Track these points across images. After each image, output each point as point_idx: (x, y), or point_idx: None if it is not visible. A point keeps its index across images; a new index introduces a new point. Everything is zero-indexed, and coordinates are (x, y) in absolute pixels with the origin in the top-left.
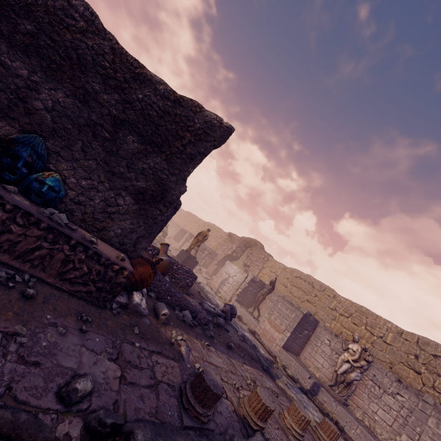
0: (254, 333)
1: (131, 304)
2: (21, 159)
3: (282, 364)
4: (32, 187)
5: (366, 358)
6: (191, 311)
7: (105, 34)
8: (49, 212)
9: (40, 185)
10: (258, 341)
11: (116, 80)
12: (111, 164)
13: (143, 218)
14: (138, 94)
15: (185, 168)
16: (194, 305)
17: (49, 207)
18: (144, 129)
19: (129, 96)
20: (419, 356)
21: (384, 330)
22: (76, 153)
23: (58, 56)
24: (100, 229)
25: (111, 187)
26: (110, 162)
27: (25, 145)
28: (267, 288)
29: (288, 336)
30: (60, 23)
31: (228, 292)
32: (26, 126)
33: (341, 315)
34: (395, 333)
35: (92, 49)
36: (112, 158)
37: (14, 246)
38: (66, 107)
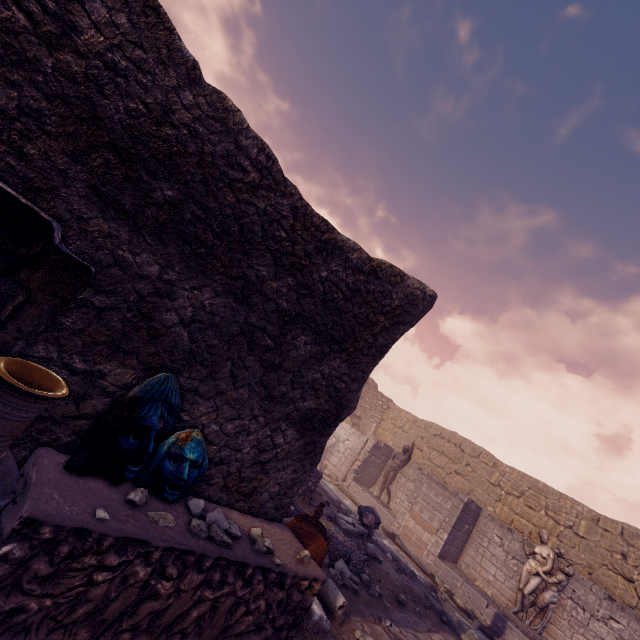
0: (394, 537)
1: (310, 623)
2: (150, 432)
3: (445, 589)
4: (165, 472)
5: (566, 570)
6: (342, 554)
7: (284, 187)
8: (205, 524)
9: (176, 464)
10: (402, 550)
11: (292, 255)
12: (269, 384)
13: (310, 458)
14: (322, 271)
15: (372, 367)
16: (343, 541)
17: (187, 496)
18: (322, 322)
19: (309, 276)
20: (628, 555)
21: (574, 516)
22: (221, 382)
23: (210, 233)
24: (249, 493)
25: (267, 421)
26: (269, 381)
27: (154, 399)
28: (400, 459)
29: (445, 539)
30: (219, 179)
31: (340, 466)
32: (149, 359)
33: (508, 494)
34: (589, 521)
35: (264, 214)
36: (272, 374)
37: (156, 616)
38: (213, 311)
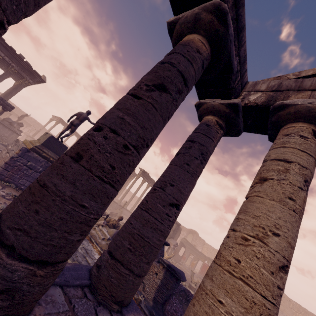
0: None
1: None
2: None
3: None
4: None
5: None
6: None
7: None
8: None
9: None
10: None
11: None
12: None
13: None
14: None
15: None
16: None
17: None
18: None
19: None
20: None
21: None
22: None
23: None
24: None
25: None
26: None
27: None
28: None
29: None
30: None
31: (198, 266)
32: None
33: None
34: None
35: None
36: None
37: None
38: None
